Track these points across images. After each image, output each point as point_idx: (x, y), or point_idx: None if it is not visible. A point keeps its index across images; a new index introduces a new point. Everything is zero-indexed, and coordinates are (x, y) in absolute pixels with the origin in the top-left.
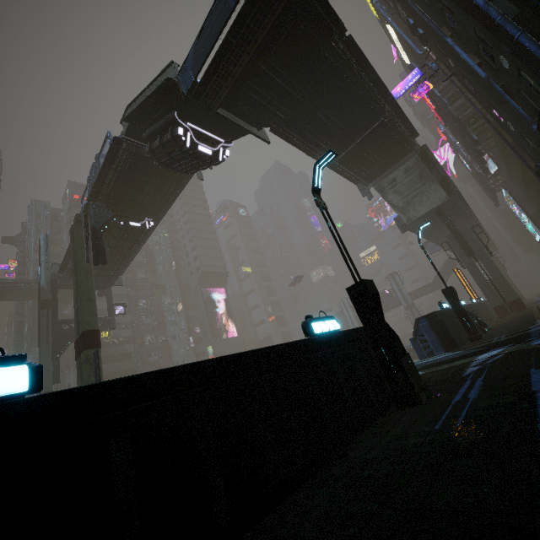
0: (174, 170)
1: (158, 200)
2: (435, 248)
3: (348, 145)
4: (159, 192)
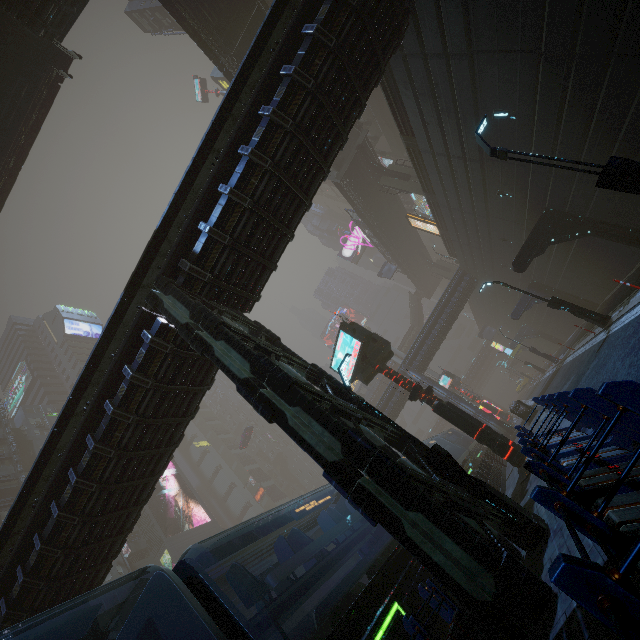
0: (17, 7)
1: (2, 112)
2: (391, 271)
3: (237, 33)
4: (2, 94)
